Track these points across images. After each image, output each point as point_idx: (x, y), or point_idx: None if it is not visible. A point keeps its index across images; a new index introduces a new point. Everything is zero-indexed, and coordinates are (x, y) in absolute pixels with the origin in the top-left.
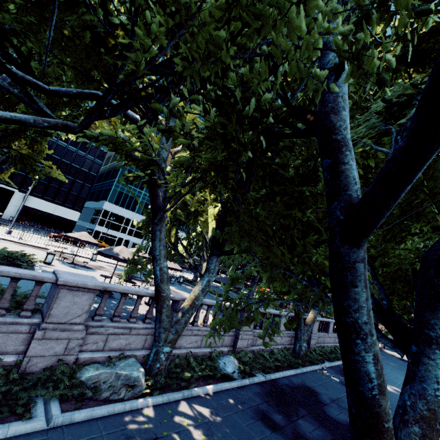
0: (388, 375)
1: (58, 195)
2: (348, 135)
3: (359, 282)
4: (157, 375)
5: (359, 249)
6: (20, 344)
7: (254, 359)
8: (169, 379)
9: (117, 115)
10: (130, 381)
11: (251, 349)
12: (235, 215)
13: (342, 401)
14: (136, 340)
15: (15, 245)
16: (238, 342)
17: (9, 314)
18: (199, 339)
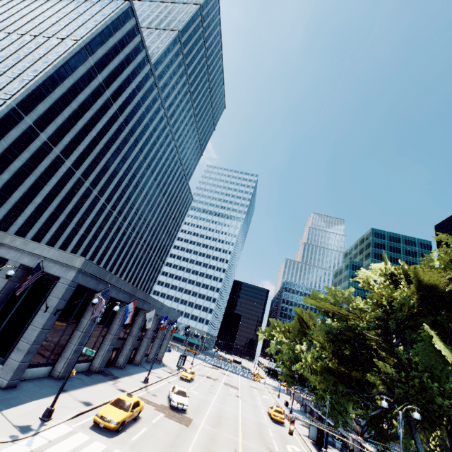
0: None
1: None
2: None
3: None
4: None
5: None
6: None
7: None
8: None
9: None
10: None
11: None
12: None
13: None
14: None
15: None
16: None
17: None
18: None
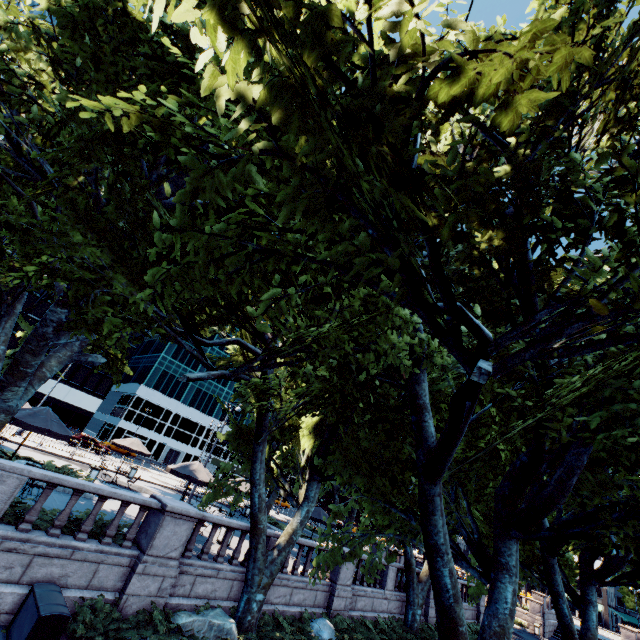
0: None
1: (77, 374)
2: (427, 399)
3: (437, 511)
4: (248, 631)
5: (436, 486)
6: (119, 580)
7: (353, 627)
8: (260, 638)
9: (263, 369)
10: (223, 633)
11: (349, 615)
12: (341, 440)
13: None
14: (222, 586)
15: (36, 453)
16: (334, 600)
17: (115, 543)
18: (288, 592)
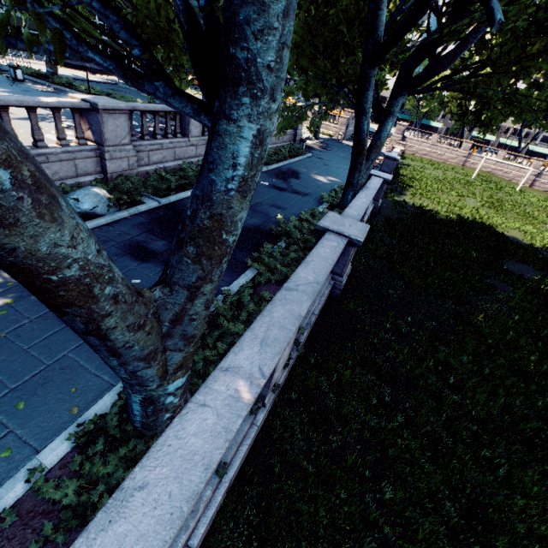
0: (331, 167)
1: None
2: None
3: None
4: None
5: None
6: None
7: (139, 184)
8: None
9: None
10: None
11: (142, 171)
12: None
13: (260, 206)
14: None
15: None
16: (108, 164)
17: None
18: None
